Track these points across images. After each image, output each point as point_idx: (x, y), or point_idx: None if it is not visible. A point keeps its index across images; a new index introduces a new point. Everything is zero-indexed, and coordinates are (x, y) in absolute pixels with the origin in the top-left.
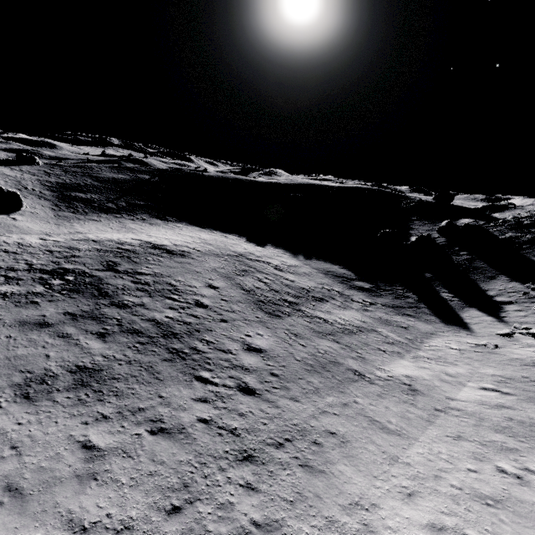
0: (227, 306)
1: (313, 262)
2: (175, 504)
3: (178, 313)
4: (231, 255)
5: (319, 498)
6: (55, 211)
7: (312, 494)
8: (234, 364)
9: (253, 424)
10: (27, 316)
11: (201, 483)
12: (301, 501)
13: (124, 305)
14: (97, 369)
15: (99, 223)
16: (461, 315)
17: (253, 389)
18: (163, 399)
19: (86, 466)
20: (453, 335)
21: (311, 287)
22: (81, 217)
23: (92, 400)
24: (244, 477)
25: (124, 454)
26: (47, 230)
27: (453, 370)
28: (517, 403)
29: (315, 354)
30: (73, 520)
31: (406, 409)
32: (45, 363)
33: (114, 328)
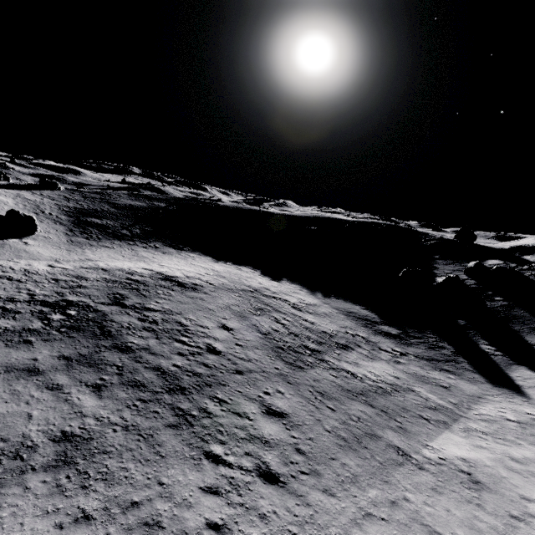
0: (243, 353)
1: (333, 300)
2: None
3: (187, 360)
4: (245, 290)
5: None
6: (69, 237)
7: None
8: (251, 433)
9: (279, 533)
10: (16, 359)
11: None
12: None
13: (128, 348)
14: (86, 436)
15: (112, 250)
16: (510, 374)
17: (276, 475)
18: (163, 487)
19: None
20: (506, 401)
21: (333, 331)
22: (94, 243)
23: (73, 487)
24: None
25: None
26: (57, 256)
27: (518, 453)
28: None
29: (347, 422)
30: None
31: (473, 513)
32: (25, 426)
33: (112, 379)
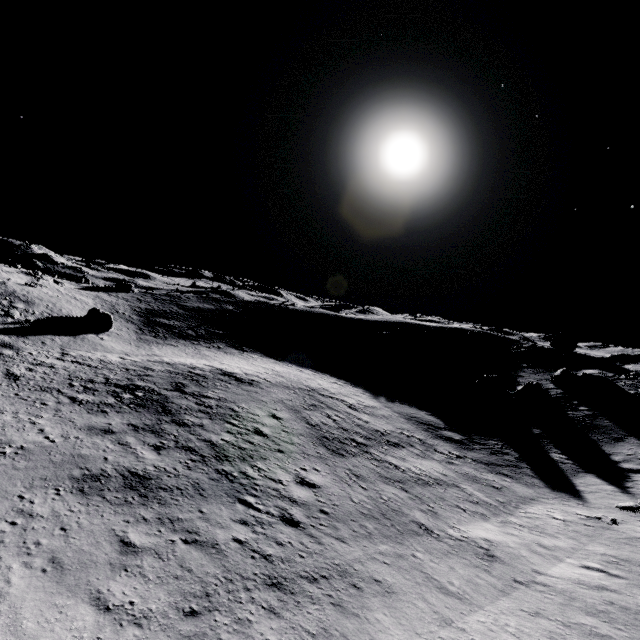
0: (287, 437)
1: (396, 405)
2: (194, 608)
3: (235, 437)
4: (302, 388)
5: (346, 639)
6: (138, 334)
7: (338, 633)
8: (282, 494)
9: (290, 554)
10: (95, 422)
11: (223, 596)
12: (324, 637)
13: (184, 424)
14: (147, 477)
15: (176, 348)
16: (574, 481)
17: (297, 522)
18: (203, 514)
19: (120, 558)
20: (559, 503)
21: (387, 431)
22: (160, 341)
23: (137, 503)
24: (268, 601)
25: (156, 555)
26: (127, 350)
27: (550, 542)
28: (625, 587)
29: (376, 499)
30: (100, 599)
31: (476, 573)
32: (103, 464)
33: (170, 443)
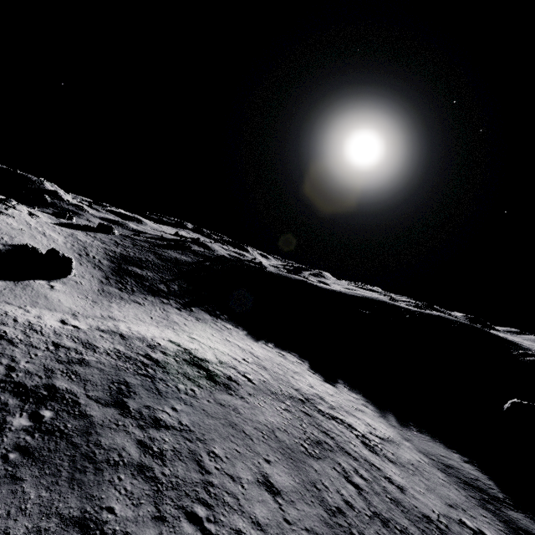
0: None
1: (414, 434)
2: None
3: None
4: (294, 397)
5: None
6: (102, 284)
7: None
8: None
9: None
10: None
11: None
12: None
13: (98, 528)
14: None
15: (141, 308)
16: None
17: None
18: None
19: None
20: None
21: (440, 518)
22: (125, 296)
23: None
24: None
25: None
26: (78, 308)
27: None
28: None
29: None
30: None
31: None
32: None
33: None
